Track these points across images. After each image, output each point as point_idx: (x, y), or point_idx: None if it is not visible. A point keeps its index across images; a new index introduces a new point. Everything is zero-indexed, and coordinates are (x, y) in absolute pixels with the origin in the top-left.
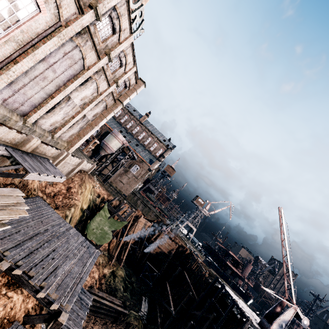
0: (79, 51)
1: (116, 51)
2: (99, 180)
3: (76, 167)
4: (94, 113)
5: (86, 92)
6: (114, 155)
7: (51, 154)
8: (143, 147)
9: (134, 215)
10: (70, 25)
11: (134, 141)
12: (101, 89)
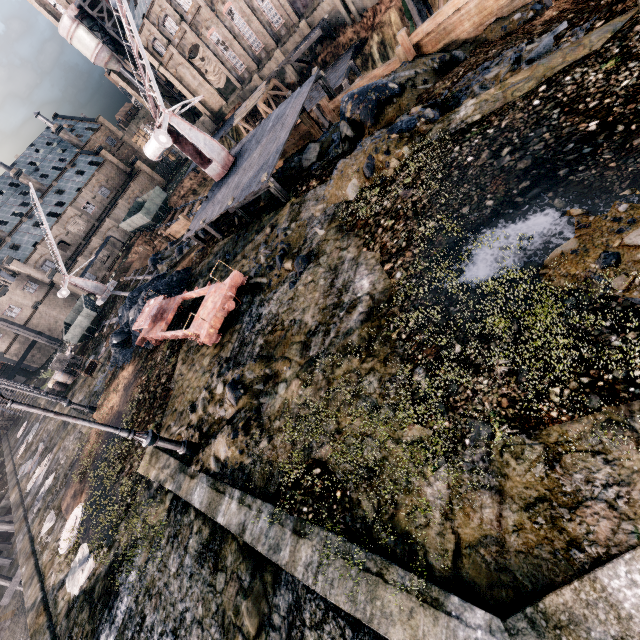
0: None
1: None
2: None
3: None
4: None
5: None
6: None
7: (329, 7)
8: None
9: None
10: None
11: None
12: None
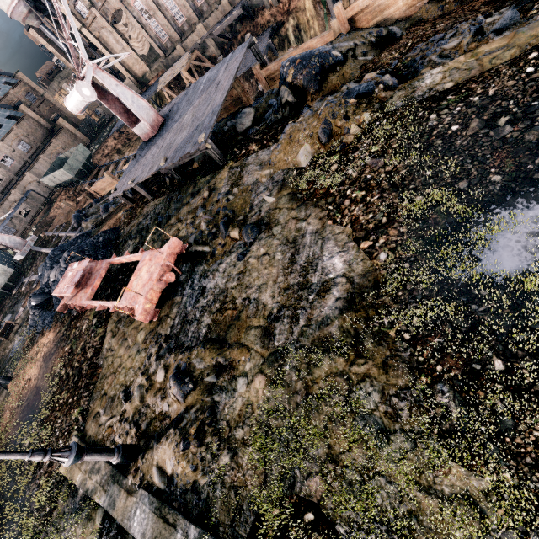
0: None
1: None
2: None
3: None
4: None
5: None
6: None
7: None
8: None
9: None
10: None
11: None
12: None
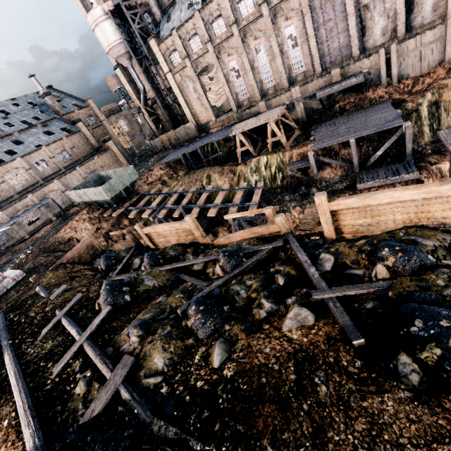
0: None
1: None
2: None
3: (445, 38)
4: None
5: None
6: None
7: (370, 64)
8: None
9: None
10: (301, 4)
11: None
12: None
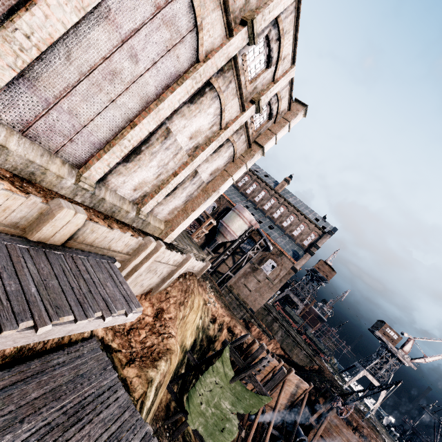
0: (188, 7)
1: (266, 15)
2: (215, 286)
3: (176, 270)
4: (212, 169)
5: (199, 122)
6: (236, 243)
7: (122, 248)
8: (281, 230)
9: (277, 367)
10: None
11: (267, 220)
12: (227, 115)
